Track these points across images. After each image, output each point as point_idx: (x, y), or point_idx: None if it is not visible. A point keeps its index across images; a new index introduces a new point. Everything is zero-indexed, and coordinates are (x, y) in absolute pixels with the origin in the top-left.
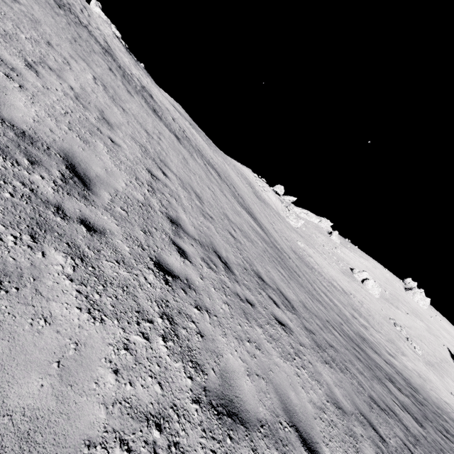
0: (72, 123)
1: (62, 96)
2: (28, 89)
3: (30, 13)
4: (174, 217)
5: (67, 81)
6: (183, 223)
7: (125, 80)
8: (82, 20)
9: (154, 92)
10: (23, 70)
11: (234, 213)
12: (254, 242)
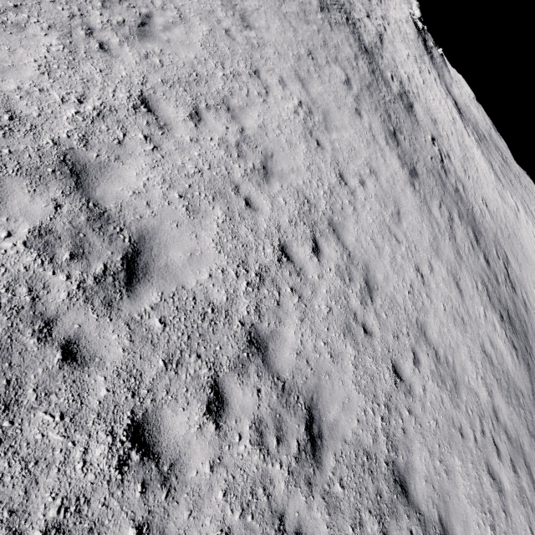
0: (194, 186)
1: (214, 146)
2: (163, 149)
3: (259, 36)
4: (266, 332)
5: (244, 121)
6: (277, 344)
7: (365, 92)
8: (356, 14)
9: (425, 96)
10: (179, 123)
11: (451, 322)
12: (461, 392)
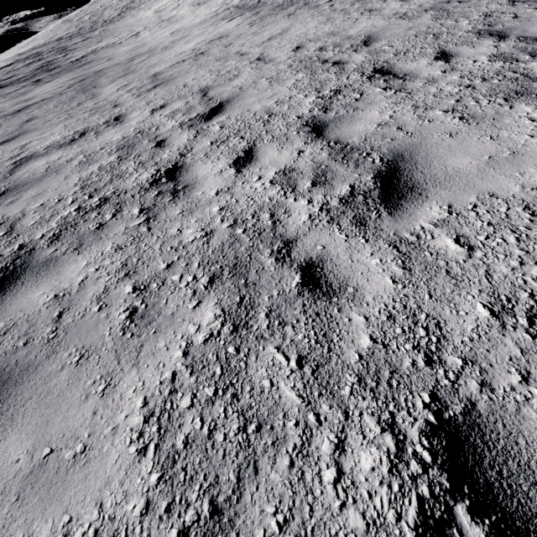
0: None
1: None
2: None
3: None
4: None
5: None
6: None
7: None
8: None
9: None
10: None
11: None
12: None
